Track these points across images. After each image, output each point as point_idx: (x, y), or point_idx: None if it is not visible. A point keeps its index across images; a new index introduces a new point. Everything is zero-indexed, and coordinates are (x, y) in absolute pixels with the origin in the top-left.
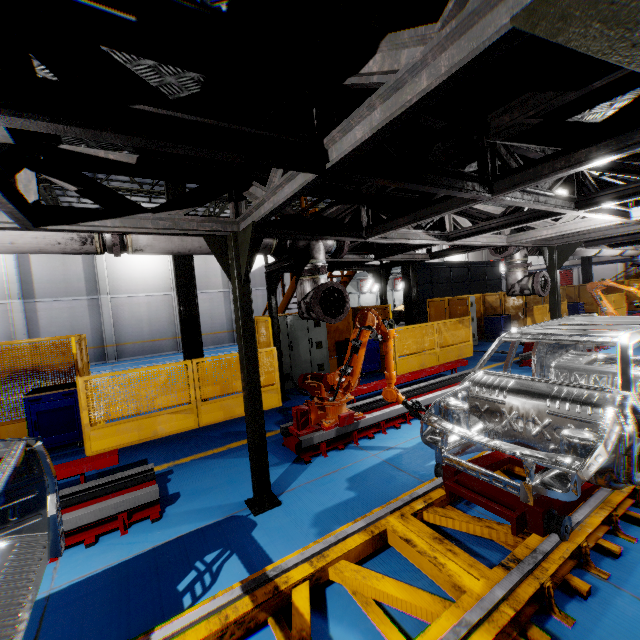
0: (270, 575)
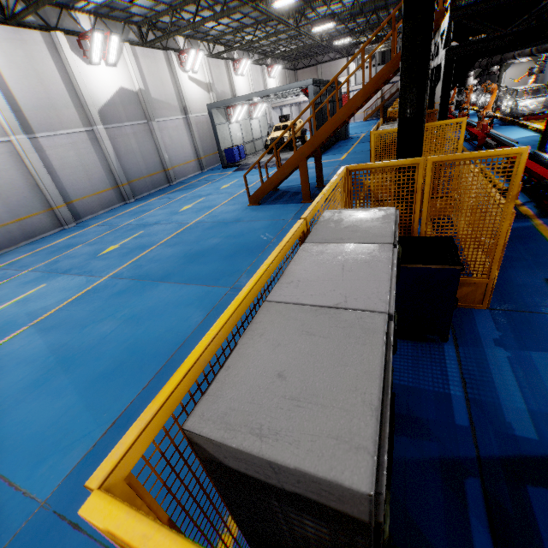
0: None
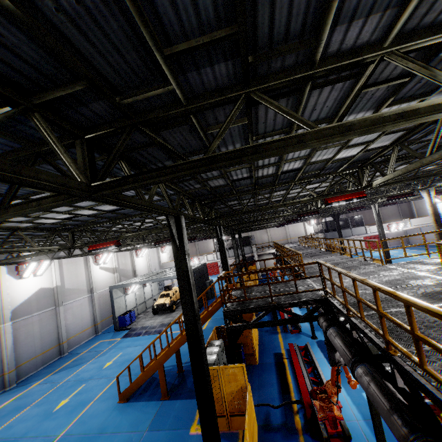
0: None
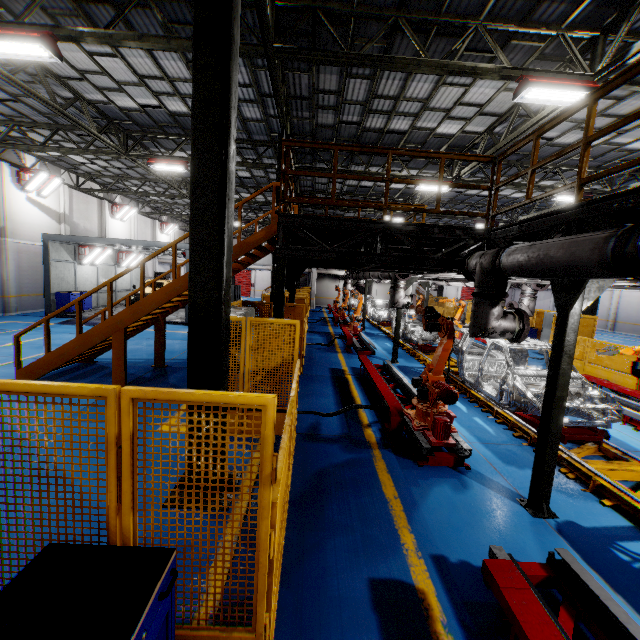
0: None
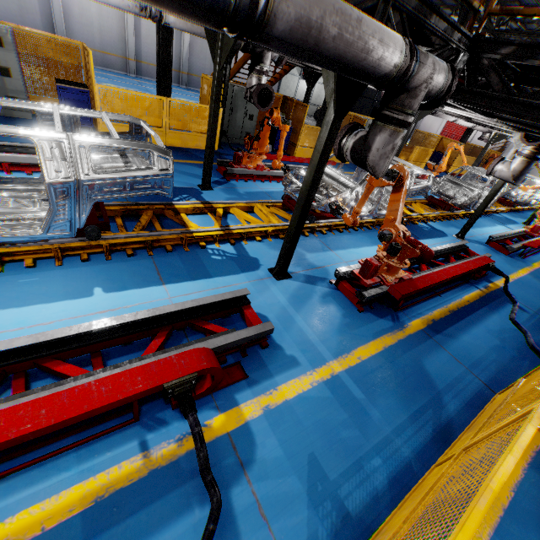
0: (210, 202)
